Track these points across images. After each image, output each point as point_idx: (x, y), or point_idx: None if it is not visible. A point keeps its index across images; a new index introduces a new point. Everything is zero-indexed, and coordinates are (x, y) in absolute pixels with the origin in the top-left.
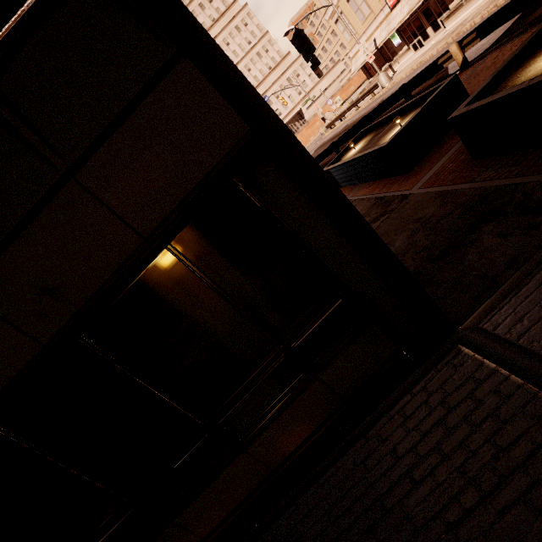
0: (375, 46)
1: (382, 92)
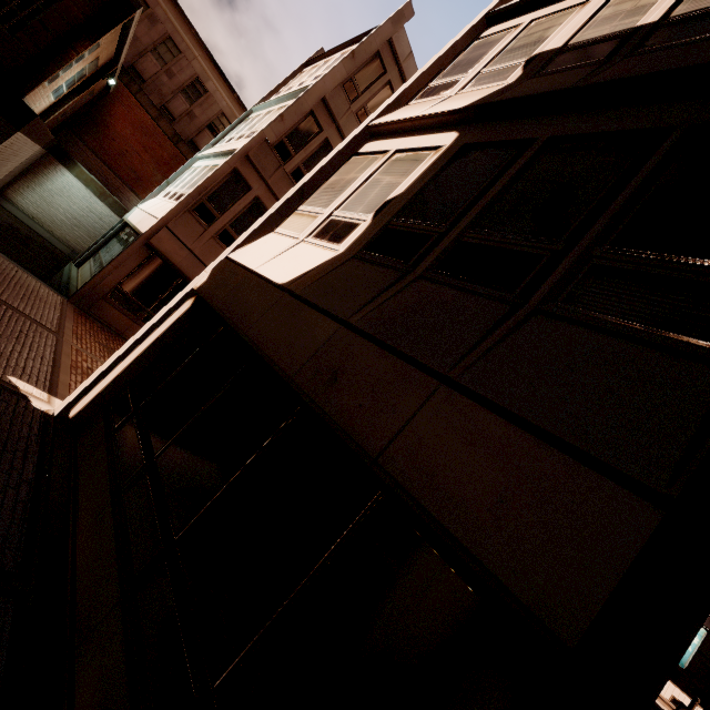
0: None
1: None
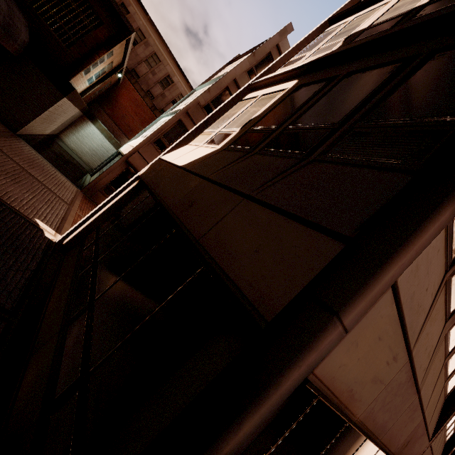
0: None
1: None
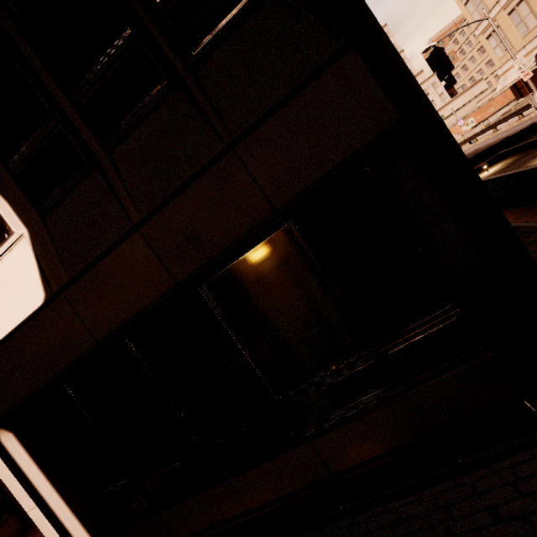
0: (536, 61)
1: (534, 114)
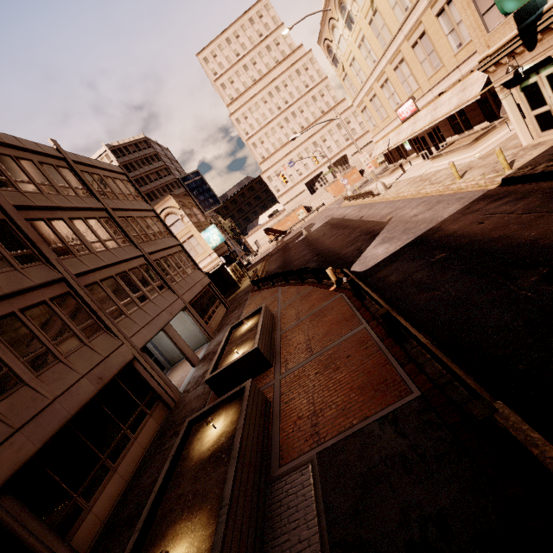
0: (388, 146)
1: (376, 199)
